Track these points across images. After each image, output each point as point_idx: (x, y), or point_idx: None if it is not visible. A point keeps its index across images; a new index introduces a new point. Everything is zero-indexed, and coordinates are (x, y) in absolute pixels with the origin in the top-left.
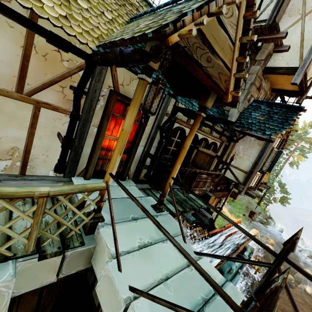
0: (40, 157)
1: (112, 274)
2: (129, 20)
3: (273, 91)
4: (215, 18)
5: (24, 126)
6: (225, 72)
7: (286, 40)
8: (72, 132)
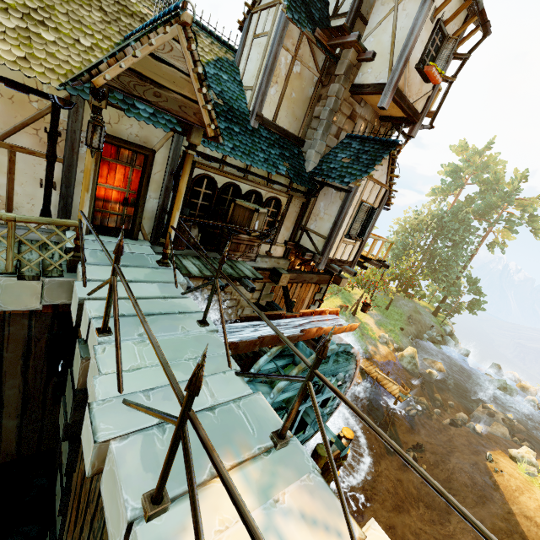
0: (25, 206)
1: (76, 287)
2: (122, 41)
3: (382, 120)
4: (148, 56)
5: (3, 172)
6: (191, 105)
7: (377, 42)
8: (51, 176)
